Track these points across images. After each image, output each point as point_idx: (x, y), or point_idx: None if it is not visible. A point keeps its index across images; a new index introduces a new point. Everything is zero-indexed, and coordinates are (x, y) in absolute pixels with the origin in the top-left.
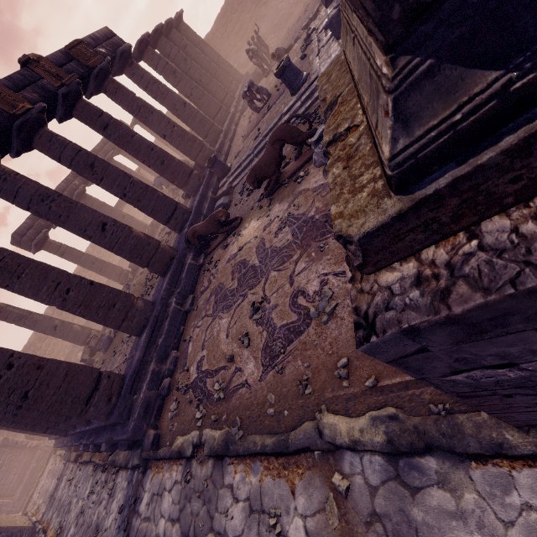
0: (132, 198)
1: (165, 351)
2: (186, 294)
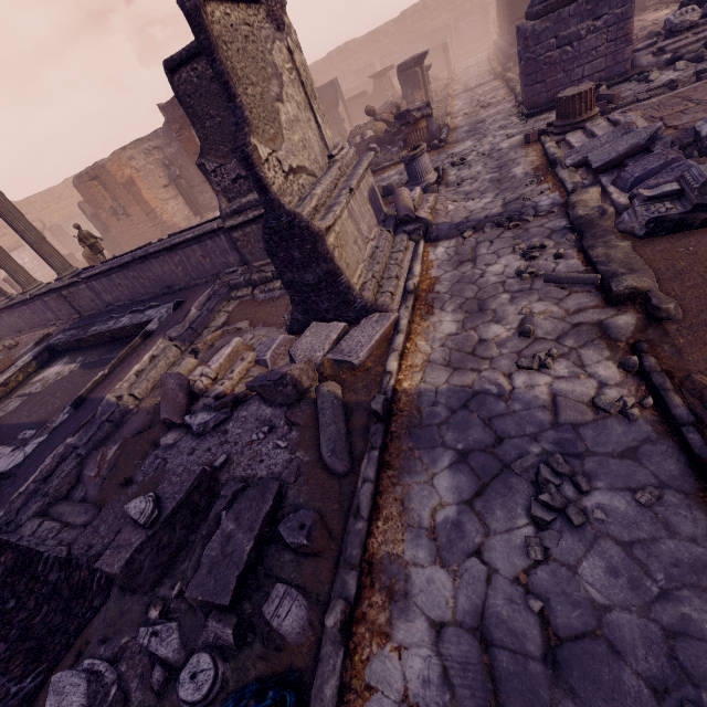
0: None
1: None
2: None
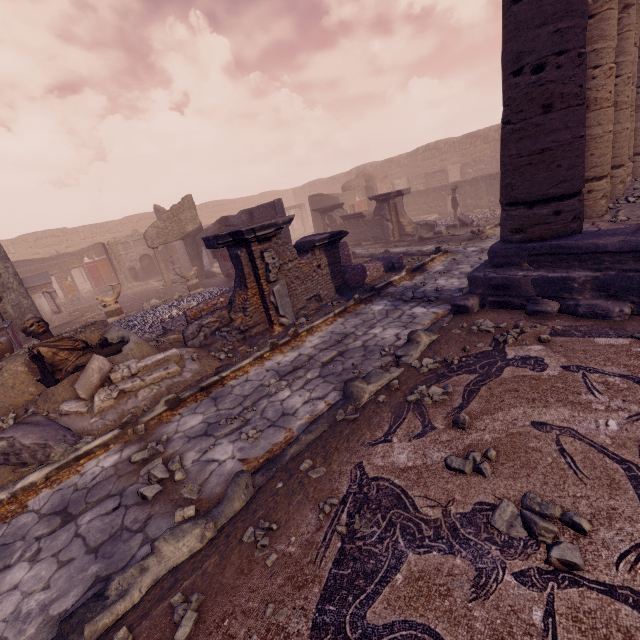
0: None
1: (627, 290)
2: None
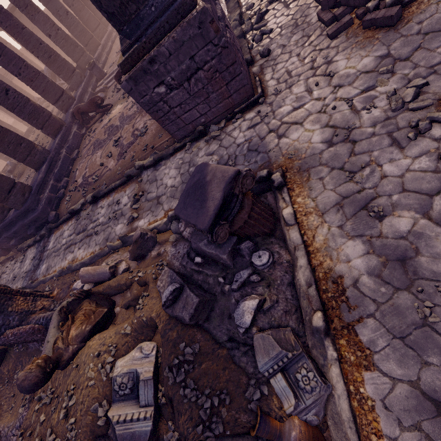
0: (26, 77)
1: (60, 176)
2: (73, 149)
